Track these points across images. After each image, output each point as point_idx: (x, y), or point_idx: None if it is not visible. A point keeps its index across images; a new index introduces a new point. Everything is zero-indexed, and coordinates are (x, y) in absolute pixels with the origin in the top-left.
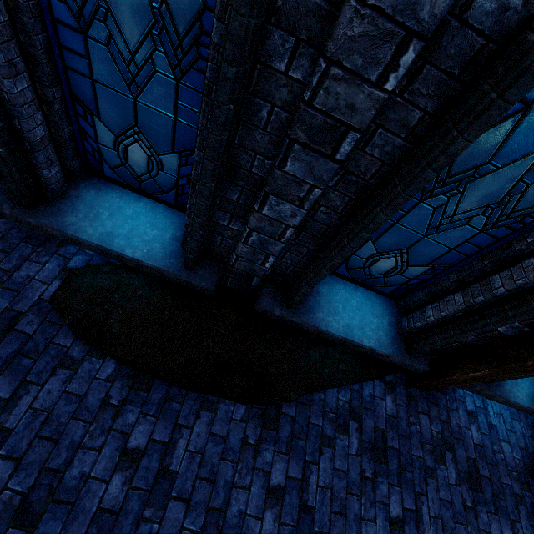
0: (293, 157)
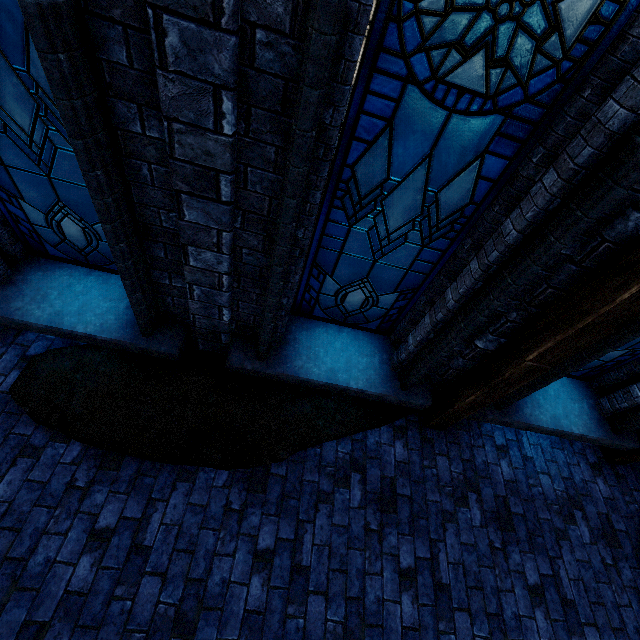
0: (187, 206)
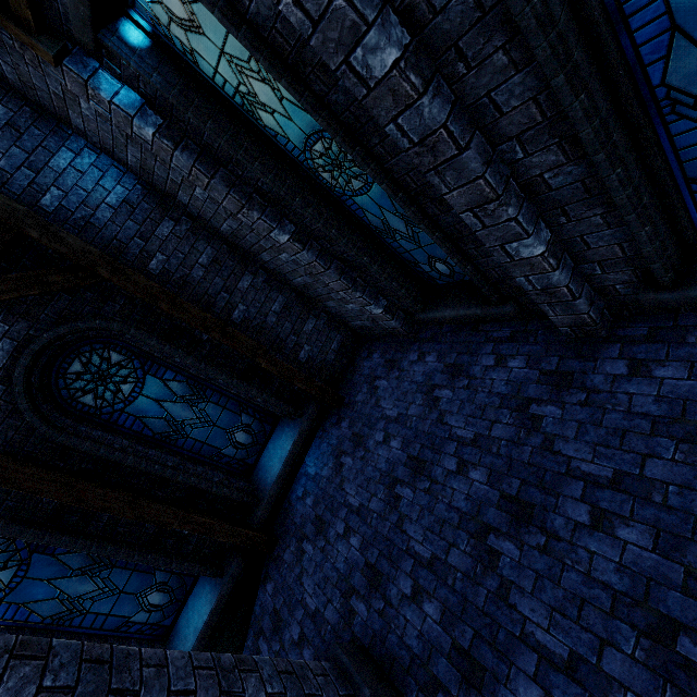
0: None
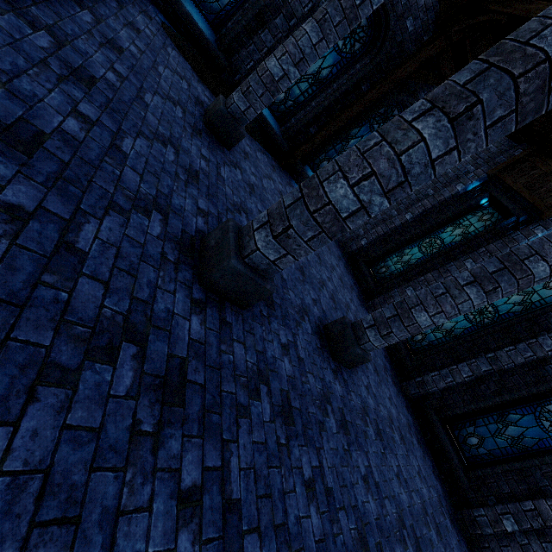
0: (279, 18)
